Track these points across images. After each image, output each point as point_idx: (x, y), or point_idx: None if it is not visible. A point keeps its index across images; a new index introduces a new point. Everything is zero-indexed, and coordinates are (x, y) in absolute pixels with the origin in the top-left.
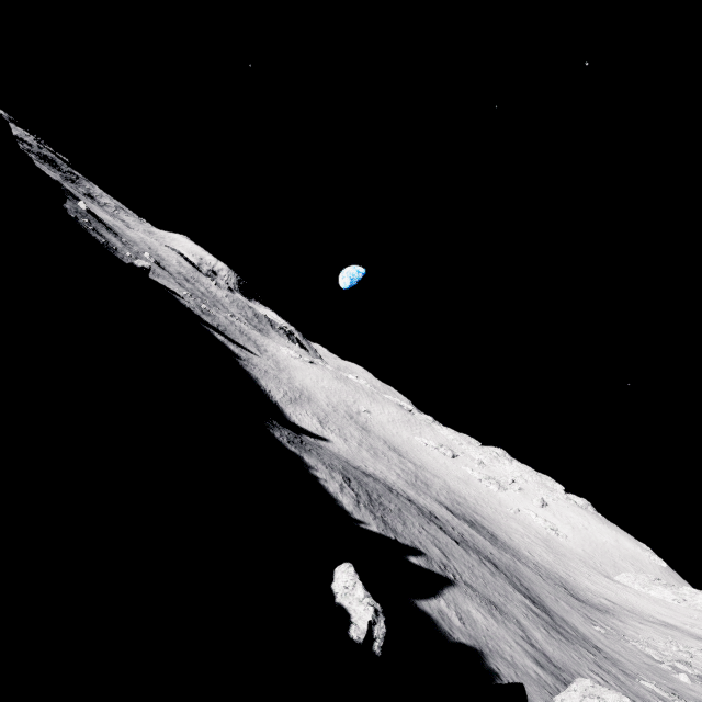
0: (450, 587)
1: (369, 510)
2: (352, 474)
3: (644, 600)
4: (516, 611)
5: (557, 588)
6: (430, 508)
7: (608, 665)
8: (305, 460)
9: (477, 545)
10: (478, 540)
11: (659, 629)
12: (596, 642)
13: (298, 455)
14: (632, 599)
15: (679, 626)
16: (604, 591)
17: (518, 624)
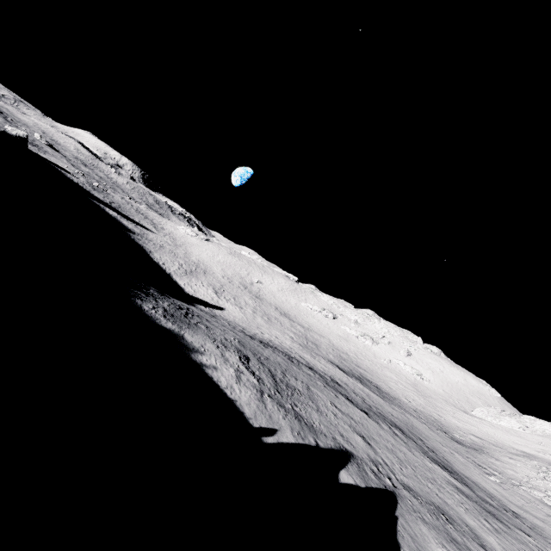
0: (398, 510)
1: (276, 402)
2: (250, 349)
3: (499, 431)
4: (455, 505)
5: (441, 434)
6: (328, 372)
7: (546, 546)
8: (186, 339)
9: (379, 408)
10: (375, 399)
11: (526, 462)
12: (508, 504)
13: (176, 334)
14: (490, 431)
15: (535, 455)
16: (469, 427)
17: (473, 535)
